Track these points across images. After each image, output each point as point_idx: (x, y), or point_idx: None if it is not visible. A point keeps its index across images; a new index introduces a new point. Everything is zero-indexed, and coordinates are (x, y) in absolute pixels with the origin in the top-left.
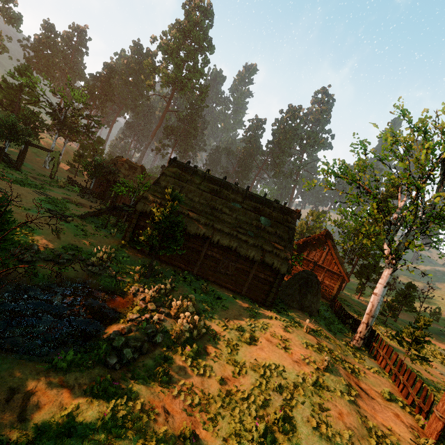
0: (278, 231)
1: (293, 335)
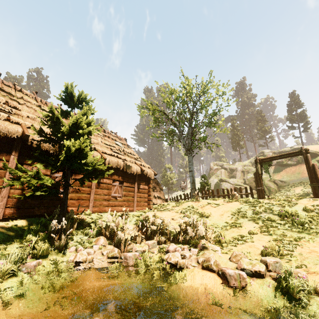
0: (131, 151)
1: (204, 201)
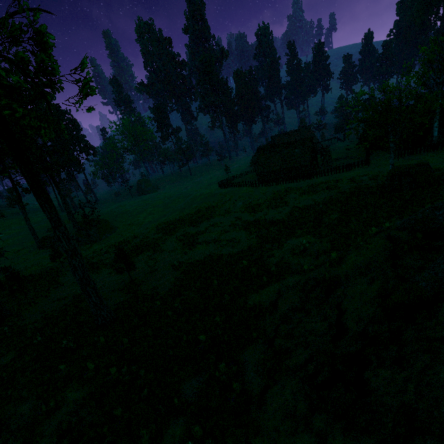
0: None
1: None
